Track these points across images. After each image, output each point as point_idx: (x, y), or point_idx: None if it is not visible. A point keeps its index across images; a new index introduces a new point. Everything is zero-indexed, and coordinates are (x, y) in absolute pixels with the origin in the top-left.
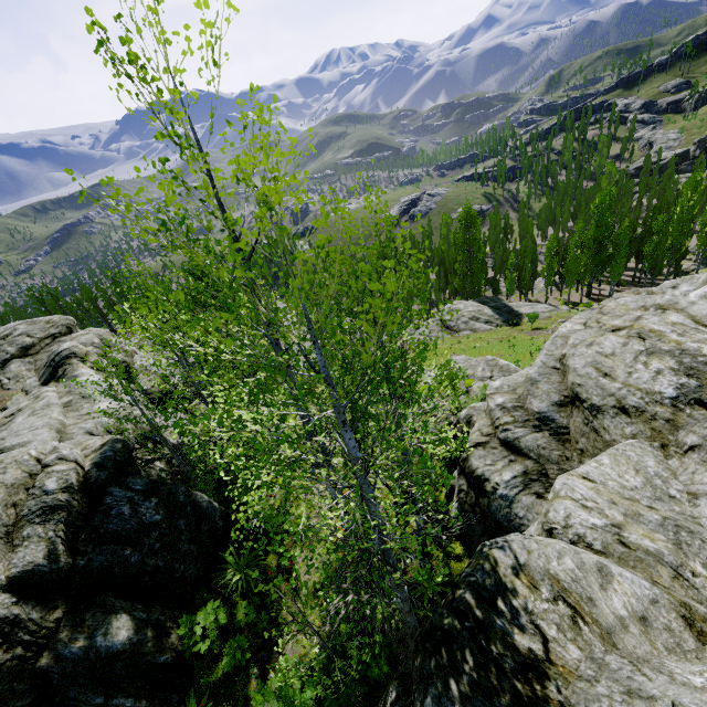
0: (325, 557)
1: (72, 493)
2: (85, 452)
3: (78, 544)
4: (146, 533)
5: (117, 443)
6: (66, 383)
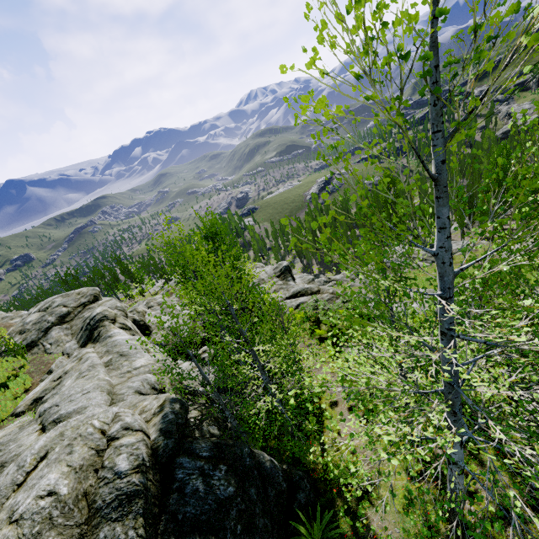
0: (402, 517)
1: (145, 471)
2: (144, 416)
3: (158, 538)
4: (224, 512)
5: (175, 403)
6: (102, 344)
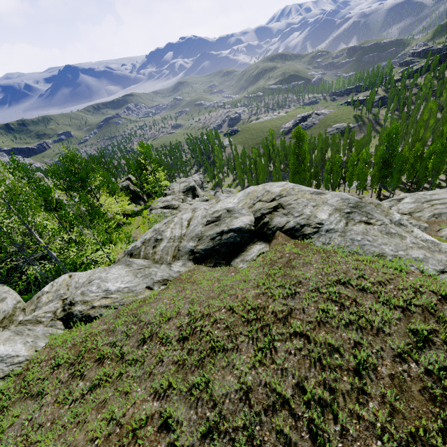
0: None
1: None
2: None
3: None
4: None
5: None
6: None
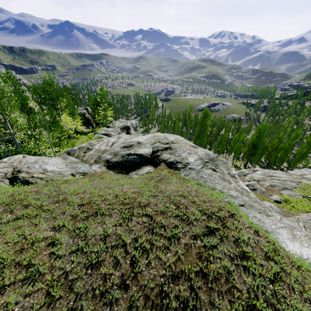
0: None
1: None
2: None
3: None
4: None
5: None
6: None
